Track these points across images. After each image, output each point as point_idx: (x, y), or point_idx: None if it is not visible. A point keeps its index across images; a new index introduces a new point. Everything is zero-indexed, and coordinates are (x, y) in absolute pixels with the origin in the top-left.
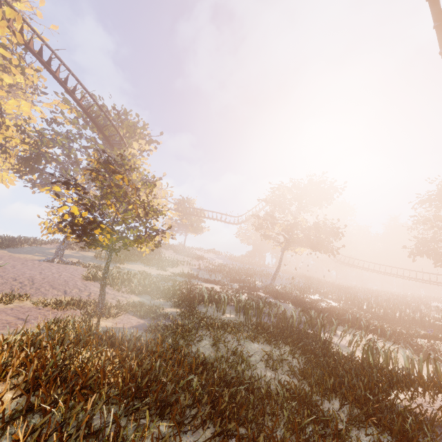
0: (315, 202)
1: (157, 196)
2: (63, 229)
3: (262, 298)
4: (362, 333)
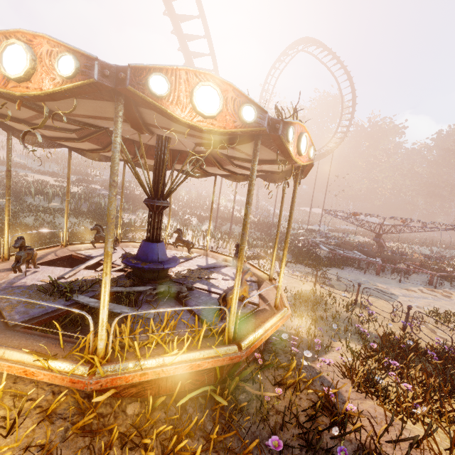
0: None
1: None
2: None
3: (96, 191)
4: None
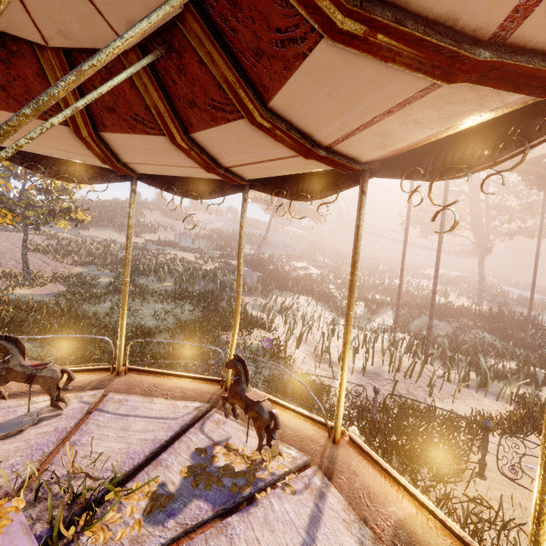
0: None
1: None
2: None
3: (233, 267)
4: (287, 296)
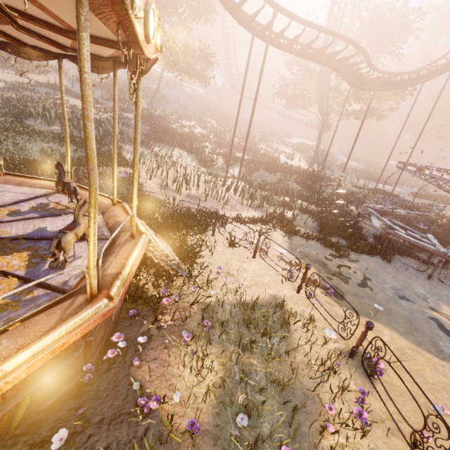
0: (193, 14)
1: None
2: None
3: (124, 119)
4: (162, 148)
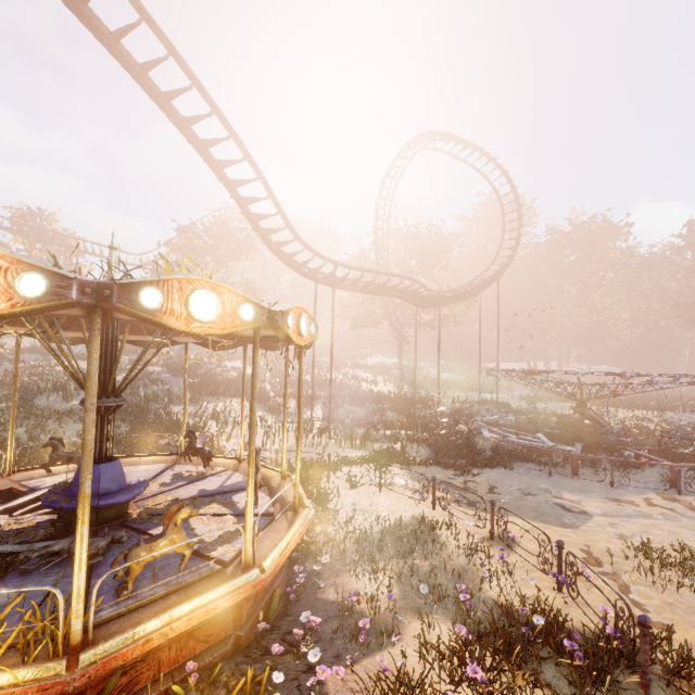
0: (233, 255)
1: None
2: None
3: (152, 375)
4: (219, 401)
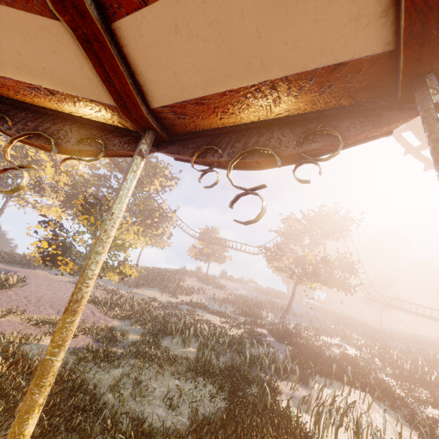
0: (327, 233)
1: (130, 231)
2: (45, 258)
3: (259, 336)
4: (336, 388)
